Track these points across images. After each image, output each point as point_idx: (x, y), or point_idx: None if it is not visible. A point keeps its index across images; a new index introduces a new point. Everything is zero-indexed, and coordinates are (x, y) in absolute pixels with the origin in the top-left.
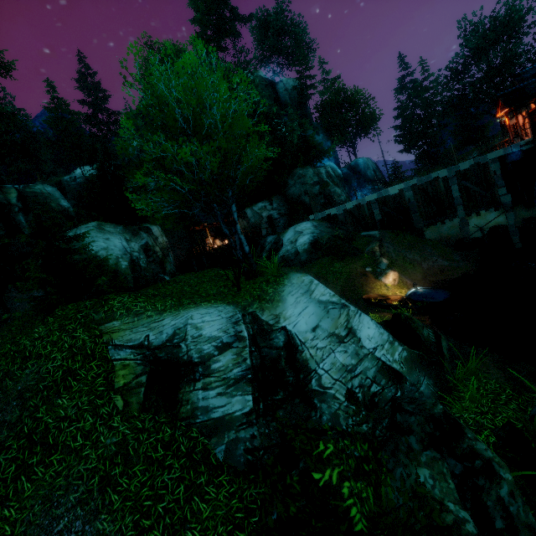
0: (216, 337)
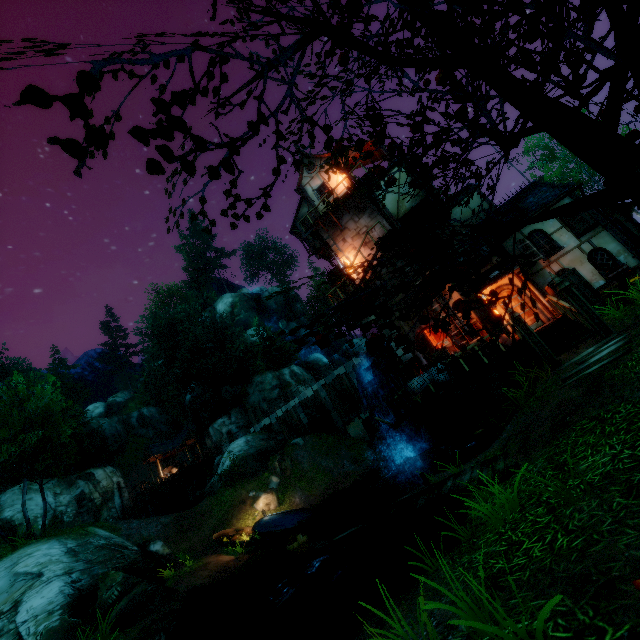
0: None
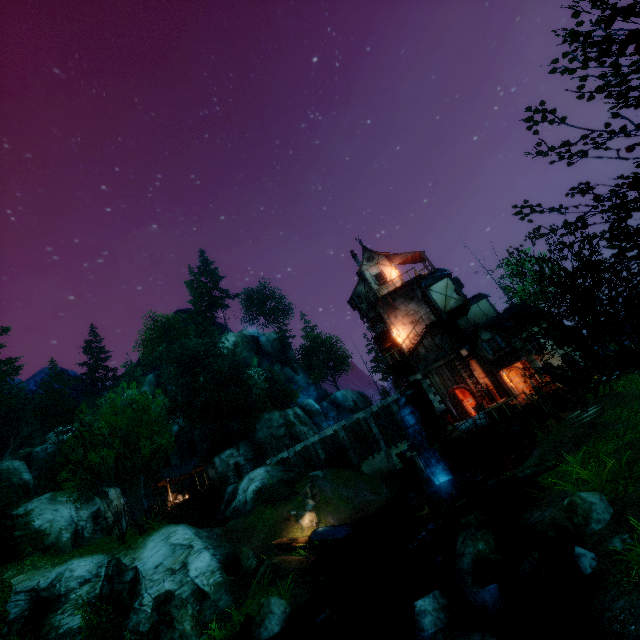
0: (83, 576)
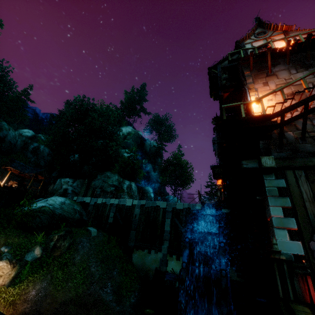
0: None
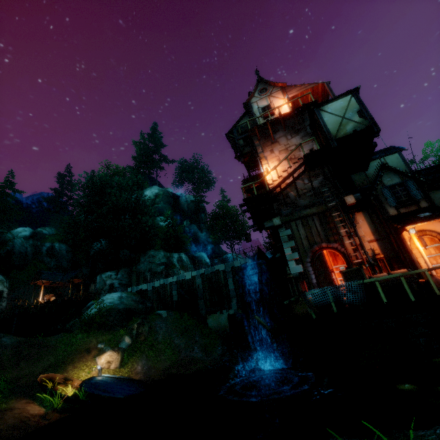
0: None
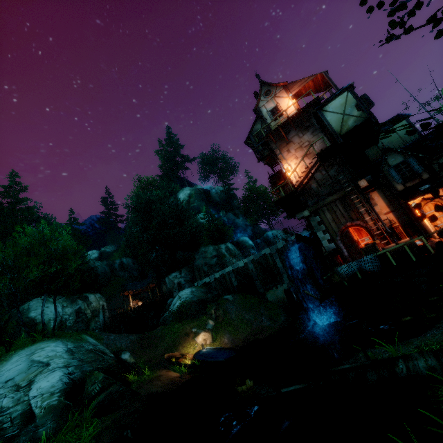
0: None
